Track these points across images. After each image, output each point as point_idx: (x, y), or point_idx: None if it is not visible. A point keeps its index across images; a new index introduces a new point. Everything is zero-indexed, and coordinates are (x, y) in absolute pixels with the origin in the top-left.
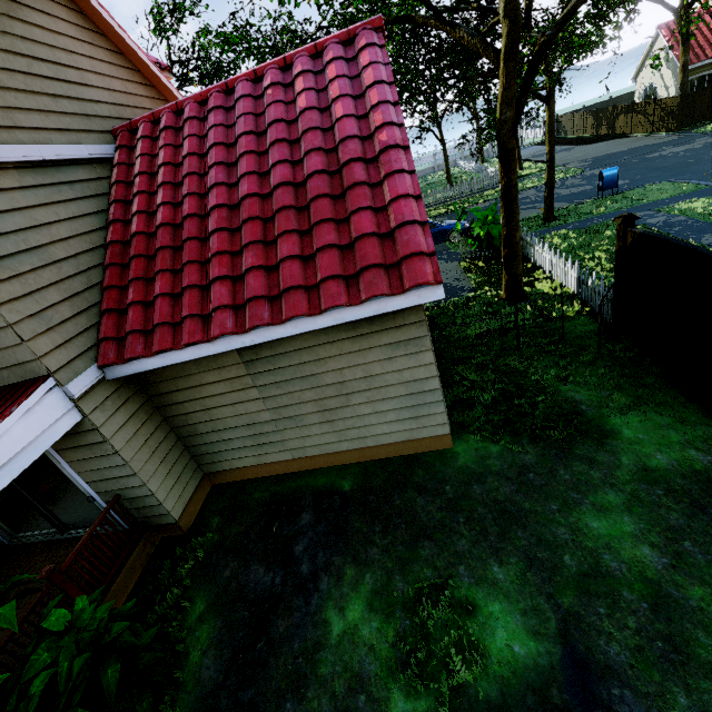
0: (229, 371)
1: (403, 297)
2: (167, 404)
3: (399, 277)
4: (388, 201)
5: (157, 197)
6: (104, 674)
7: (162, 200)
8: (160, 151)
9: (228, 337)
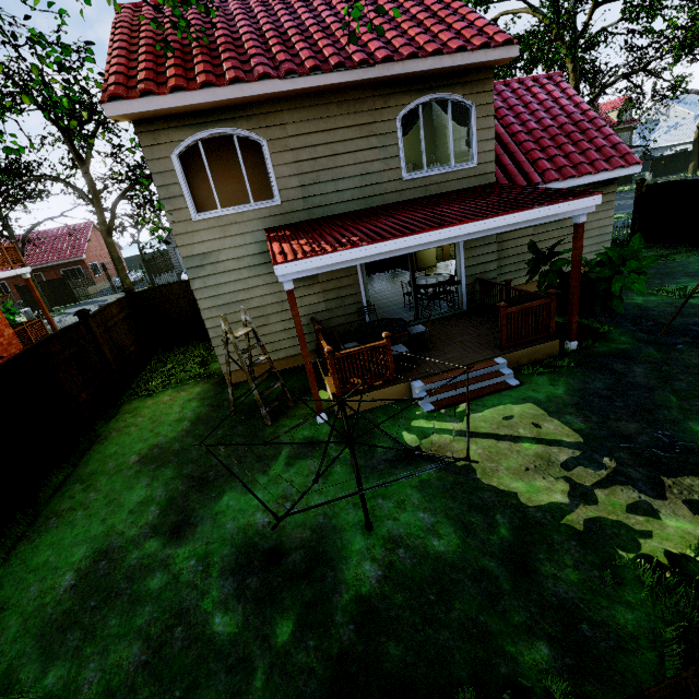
0: None
1: (627, 169)
2: None
3: (625, 161)
4: (606, 136)
5: None
6: None
7: None
8: None
9: (554, 183)
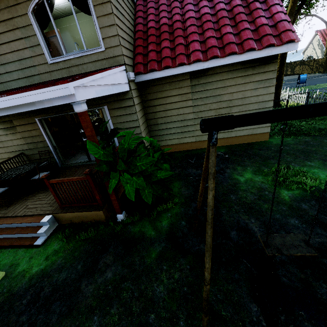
0: (183, 90)
1: (280, 48)
2: (148, 106)
3: (279, 39)
4: (273, 14)
5: (160, 15)
6: (161, 166)
7: (163, 15)
8: (160, 0)
9: (198, 63)
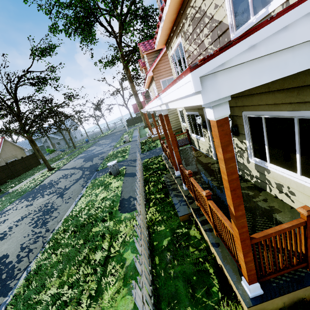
0: None
1: None
2: None
3: None
4: None
5: None
6: None
7: None
8: None
9: None
